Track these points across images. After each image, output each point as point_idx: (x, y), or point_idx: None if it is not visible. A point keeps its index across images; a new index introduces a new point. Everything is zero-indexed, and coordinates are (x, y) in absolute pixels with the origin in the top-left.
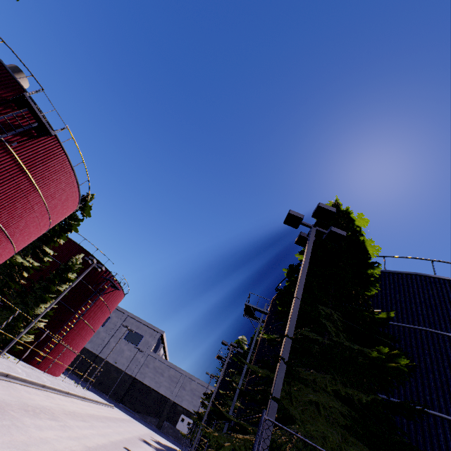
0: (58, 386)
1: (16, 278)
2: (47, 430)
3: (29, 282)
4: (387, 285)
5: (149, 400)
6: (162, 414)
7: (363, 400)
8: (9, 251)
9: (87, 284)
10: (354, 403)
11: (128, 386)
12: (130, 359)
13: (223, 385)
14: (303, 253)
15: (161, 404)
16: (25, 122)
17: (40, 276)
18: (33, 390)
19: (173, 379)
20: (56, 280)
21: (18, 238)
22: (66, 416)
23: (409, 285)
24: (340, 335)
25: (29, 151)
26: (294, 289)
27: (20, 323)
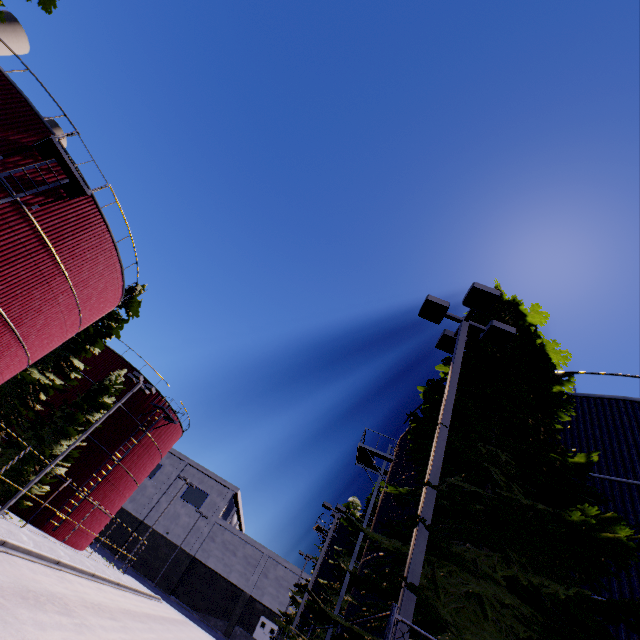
0: (80, 564)
1: (30, 402)
2: (53, 631)
3: (49, 408)
4: (580, 416)
5: (214, 592)
6: (233, 614)
7: (561, 595)
8: (20, 360)
9: (130, 413)
10: (542, 600)
11: (184, 569)
12: (189, 529)
13: (323, 571)
14: (448, 362)
15: (232, 598)
16: (51, 178)
17: (63, 400)
18: (41, 568)
19: (250, 561)
20: (86, 405)
21: (34, 342)
22: (86, 609)
23: (615, 415)
24: (513, 488)
25: (56, 217)
26: (437, 413)
27: (31, 466)
